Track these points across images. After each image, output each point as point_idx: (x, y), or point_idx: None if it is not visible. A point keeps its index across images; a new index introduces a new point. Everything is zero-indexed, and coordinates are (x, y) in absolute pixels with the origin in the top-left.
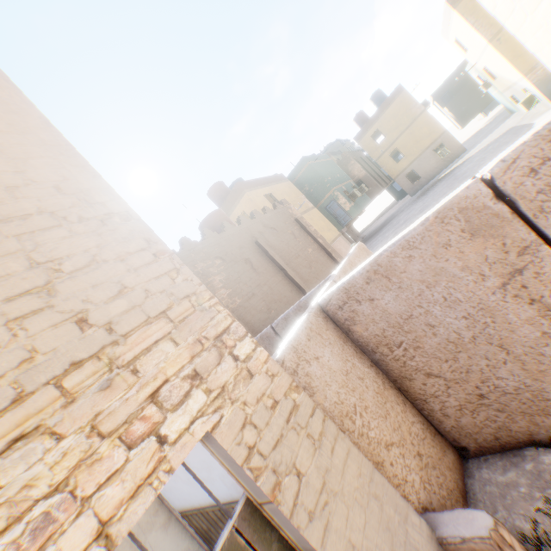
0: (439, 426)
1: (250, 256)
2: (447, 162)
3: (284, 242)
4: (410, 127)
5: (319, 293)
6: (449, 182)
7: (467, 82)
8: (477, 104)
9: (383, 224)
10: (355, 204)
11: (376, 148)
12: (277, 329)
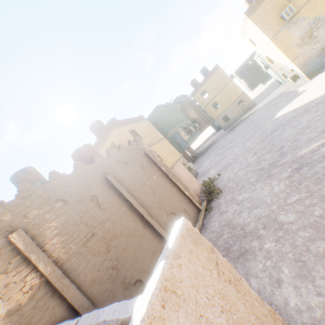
0: None
1: (98, 192)
2: (245, 110)
3: (133, 173)
4: (223, 89)
5: None
6: (248, 124)
7: (254, 65)
8: (260, 78)
9: (208, 146)
10: (191, 136)
11: (204, 101)
12: None
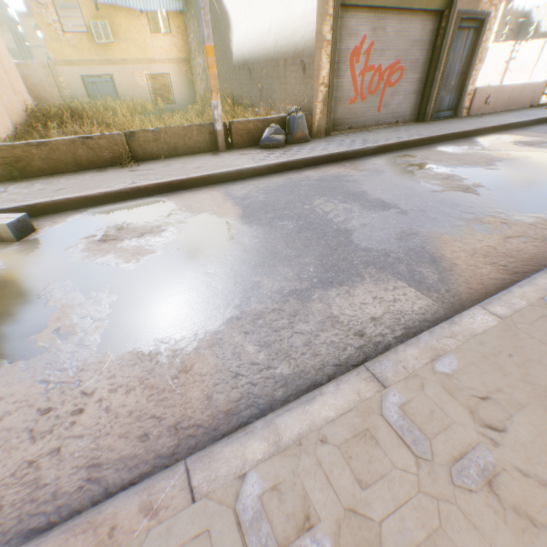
0: None
1: None
2: None
3: None
4: None
5: None
6: None
7: None
8: None
9: None
10: None
11: (36, 39)
12: None
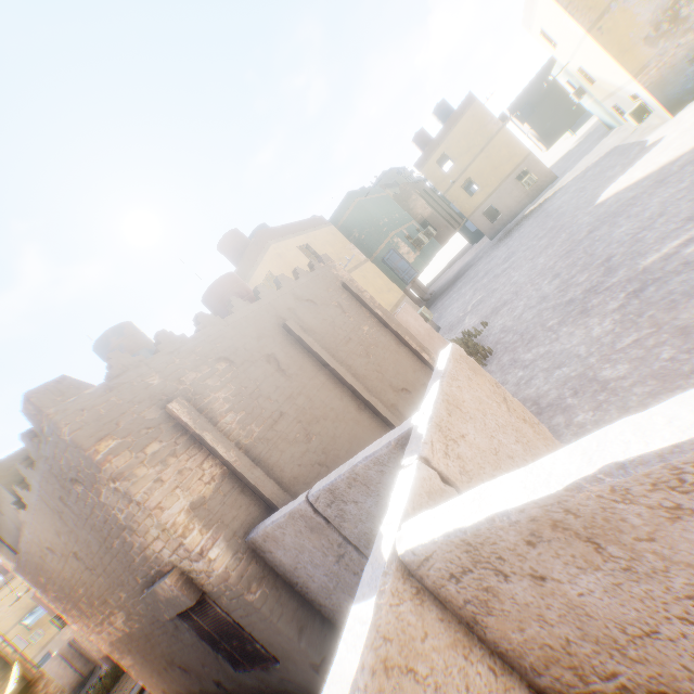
0: None
1: (276, 349)
2: (534, 194)
3: (327, 320)
4: (485, 150)
5: (395, 495)
6: (540, 221)
7: (552, 90)
8: (565, 119)
9: (456, 276)
10: (421, 253)
11: (444, 178)
12: (318, 505)
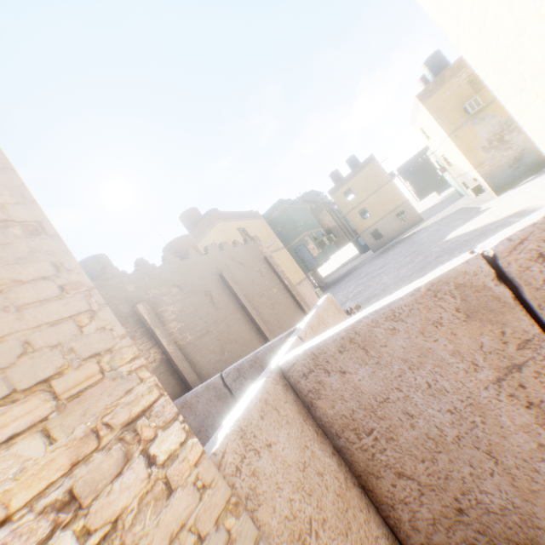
0: (406, 540)
1: (212, 288)
2: (407, 227)
3: (250, 278)
4: (377, 192)
5: (282, 350)
6: (408, 245)
7: (427, 164)
8: (433, 183)
9: (346, 273)
10: (322, 251)
11: (347, 204)
12: (227, 380)
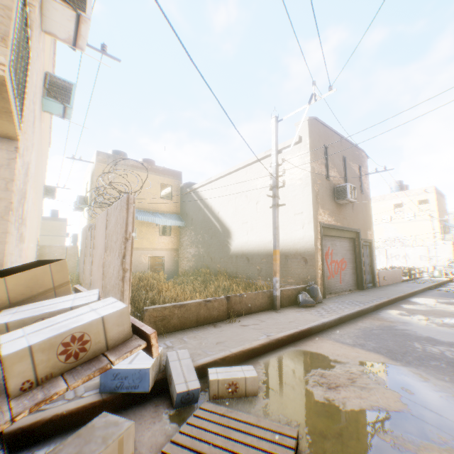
0: None
1: None
2: None
3: None
4: (55, 236)
5: None
6: None
7: None
8: None
9: None
10: None
11: None
12: None
